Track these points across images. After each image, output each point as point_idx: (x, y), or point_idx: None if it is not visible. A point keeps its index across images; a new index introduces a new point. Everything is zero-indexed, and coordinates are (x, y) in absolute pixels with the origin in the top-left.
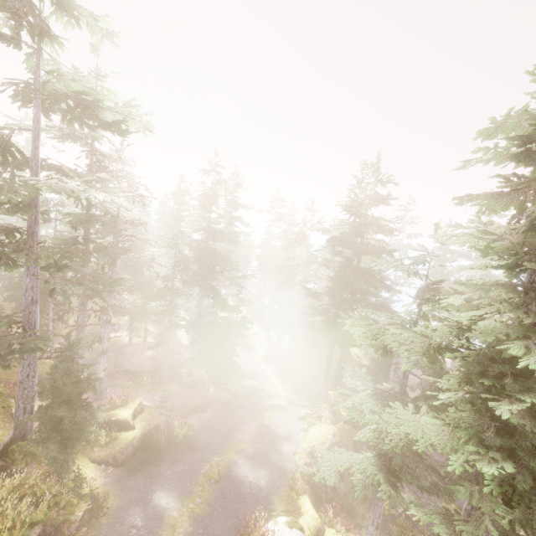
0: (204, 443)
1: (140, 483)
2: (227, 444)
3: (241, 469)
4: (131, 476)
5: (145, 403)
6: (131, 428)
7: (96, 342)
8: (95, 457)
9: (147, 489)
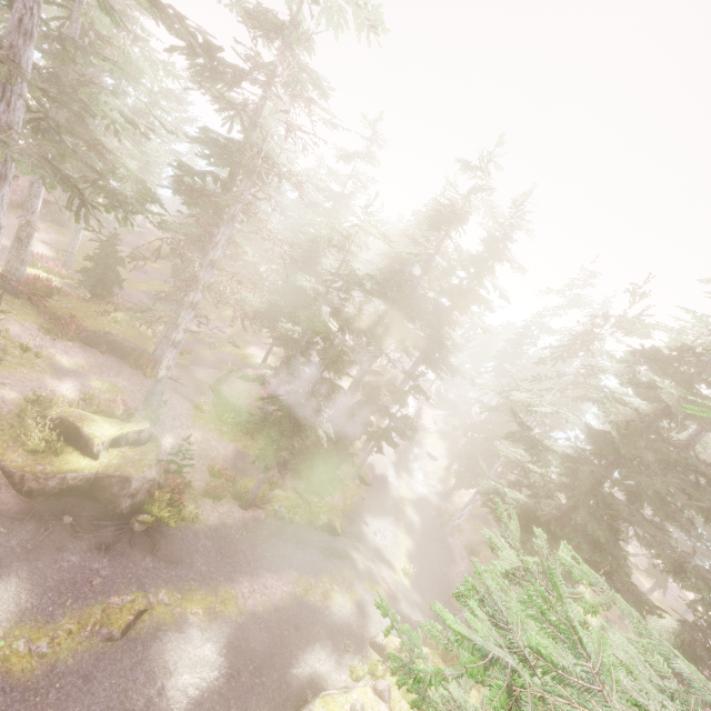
0: (182, 555)
1: (11, 541)
2: (212, 584)
3: (178, 649)
4: (18, 520)
5: (200, 443)
6: (91, 455)
7: (229, 346)
8: (7, 459)
9: (7, 558)
